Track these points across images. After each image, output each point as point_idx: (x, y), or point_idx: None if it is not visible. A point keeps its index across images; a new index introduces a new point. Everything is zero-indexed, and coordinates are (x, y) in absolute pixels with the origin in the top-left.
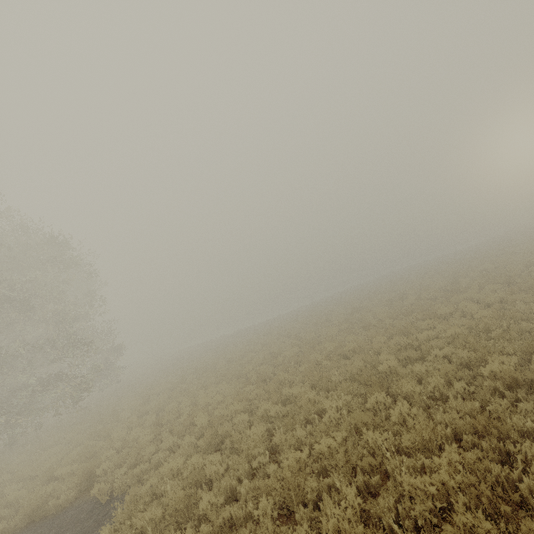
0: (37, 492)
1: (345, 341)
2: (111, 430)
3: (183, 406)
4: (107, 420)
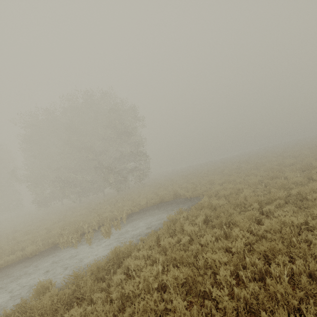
0: (161, 194)
1: (283, 162)
2: (167, 186)
3: (199, 181)
4: (158, 186)
